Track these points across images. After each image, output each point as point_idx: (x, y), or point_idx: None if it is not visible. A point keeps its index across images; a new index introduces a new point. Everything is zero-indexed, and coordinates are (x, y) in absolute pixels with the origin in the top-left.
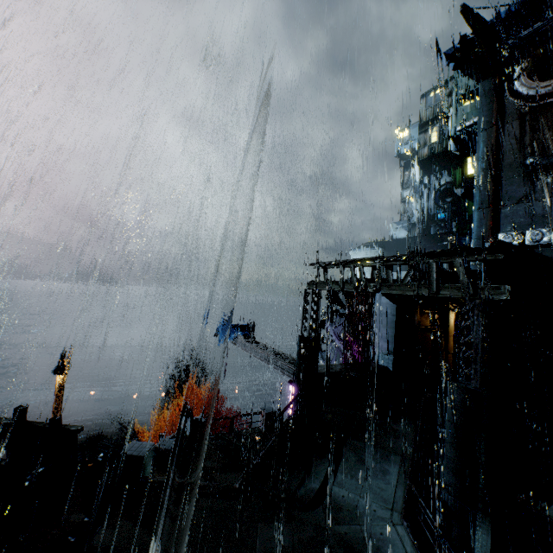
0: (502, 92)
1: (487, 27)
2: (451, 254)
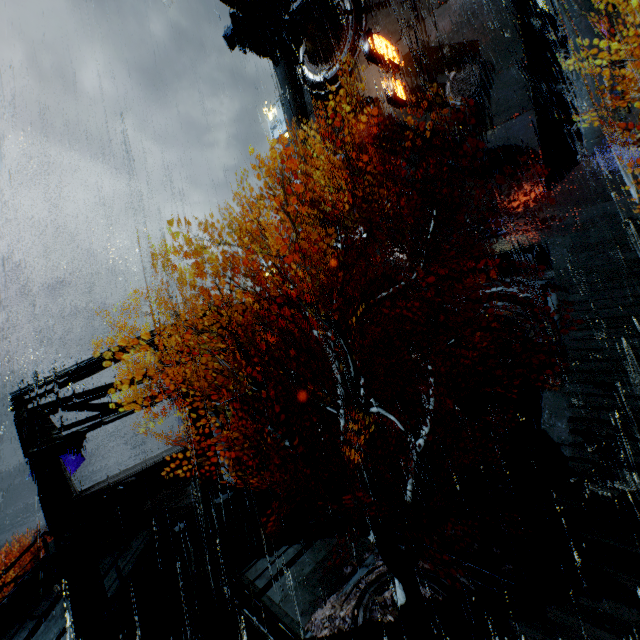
0: (297, 78)
1: (248, 4)
2: (95, 371)
